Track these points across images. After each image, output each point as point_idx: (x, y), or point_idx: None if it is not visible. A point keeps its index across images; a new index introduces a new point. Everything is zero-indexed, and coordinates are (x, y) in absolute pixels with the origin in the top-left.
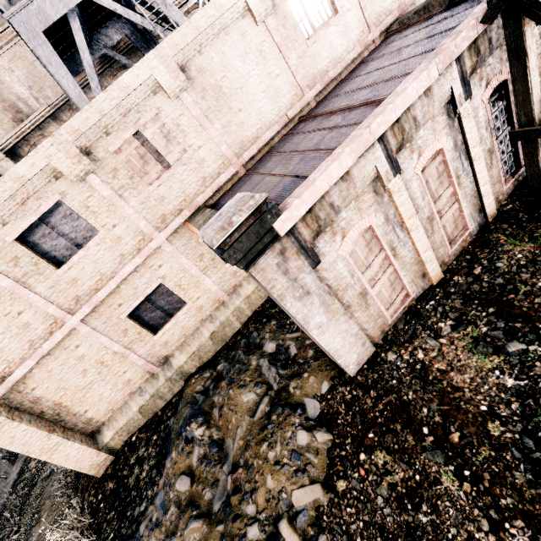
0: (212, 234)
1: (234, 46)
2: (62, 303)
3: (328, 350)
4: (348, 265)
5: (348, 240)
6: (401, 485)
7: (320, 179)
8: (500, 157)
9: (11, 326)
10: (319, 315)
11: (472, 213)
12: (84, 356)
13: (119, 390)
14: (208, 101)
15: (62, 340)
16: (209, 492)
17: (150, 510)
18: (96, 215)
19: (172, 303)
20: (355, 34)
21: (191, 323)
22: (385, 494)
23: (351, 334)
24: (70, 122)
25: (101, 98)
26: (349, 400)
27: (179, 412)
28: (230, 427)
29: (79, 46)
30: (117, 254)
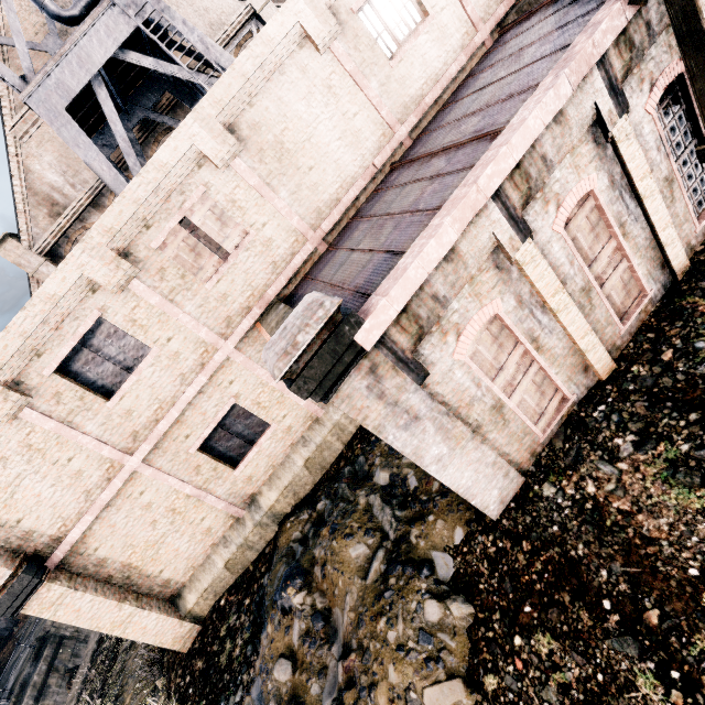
0: (273, 361)
1: (293, 87)
2: (118, 442)
3: (455, 489)
4: (470, 371)
5: (466, 339)
6: (576, 688)
7: (413, 266)
8: (686, 184)
9: (61, 476)
10: (436, 445)
11: (650, 271)
12: (152, 504)
13: (198, 541)
14: (268, 163)
15: (123, 486)
16: (315, 684)
17: (246, 703)
18: (146, 329)
19: (252, 426)
20: (456, 38)
21: (279, 449)
22: (553, 700)
23: (486, 464)
24: (101, 221)
25: (135, 184)
26: (493, 555)
27: (273, 569)
28: (336, 593)
29: (109, 117)
30: (176, 373)
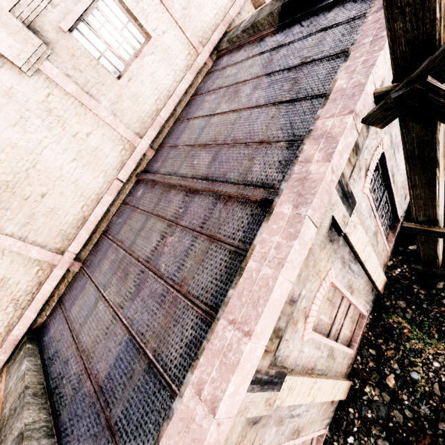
0: None
1: None
2: None
3: None
4: None
5: None
6: None
7: None
8: (381, 222)
9: None
10: None
11: (366, 300)
12: None
13: None
14: None
15: None
16: None
17: None
18: None
19: None
20: (181, 59)
21: None
22: None
23: None
24: None
25: None
26: None
27: None
28: None
29: None
30: None
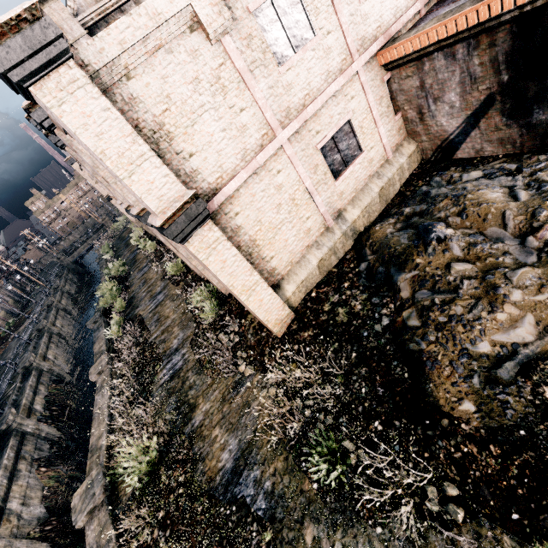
0: None
1: None
2: (276, 112)
3: None
4: None
5: None
6: None
7: None
8: None
9: (232, 124)
10: None
11: None
12: (282, 186)
13: (300, 239)
14: None
15: (269, 159)
16: (506, 258)
17: (407, 314)
18: (318, 12)
19: (351, 148)
20: None
21: (362, 176)
22: None
23: None
24: None
25: None
26: None
27: (388, 242)
28: (490, 216)
29: None
30: (324, 68)
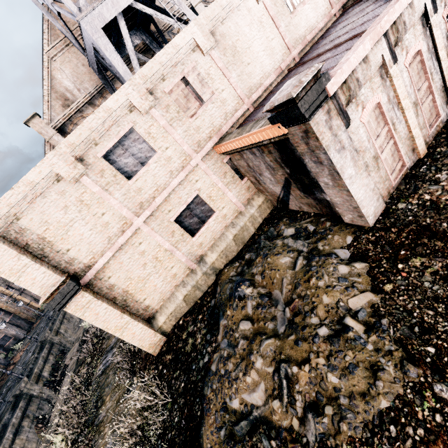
0: (287, 92)
1: (244, 18)
2: (131, 208)
3: (355, 199)
4: (366, 131)
5: (366, 111)
6: (441, 270)
7: (353, 57)
8: None
9: (97, 224)
10: (350, 168)
11: (441, 104)
12: (145, 252)
13: (168, 282)
14: (227, 57)
15: (130, 237)
16: (271, 324)
17: (215, 357)
18: (155, 139)
19: (205, 211)
20: (322, 10)
21: (218, 228)
22: (429, 279)
23: (369, 189)
24: (141, 70)
25: (161, 53)
26: (374, 240)
27: (222, 288)
28: (275, 281)
29: (125, 37)
30: (168, 170)
